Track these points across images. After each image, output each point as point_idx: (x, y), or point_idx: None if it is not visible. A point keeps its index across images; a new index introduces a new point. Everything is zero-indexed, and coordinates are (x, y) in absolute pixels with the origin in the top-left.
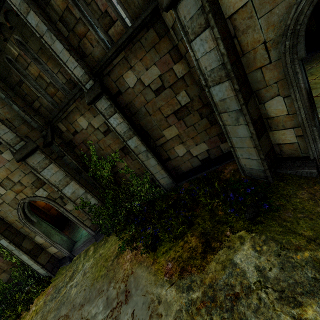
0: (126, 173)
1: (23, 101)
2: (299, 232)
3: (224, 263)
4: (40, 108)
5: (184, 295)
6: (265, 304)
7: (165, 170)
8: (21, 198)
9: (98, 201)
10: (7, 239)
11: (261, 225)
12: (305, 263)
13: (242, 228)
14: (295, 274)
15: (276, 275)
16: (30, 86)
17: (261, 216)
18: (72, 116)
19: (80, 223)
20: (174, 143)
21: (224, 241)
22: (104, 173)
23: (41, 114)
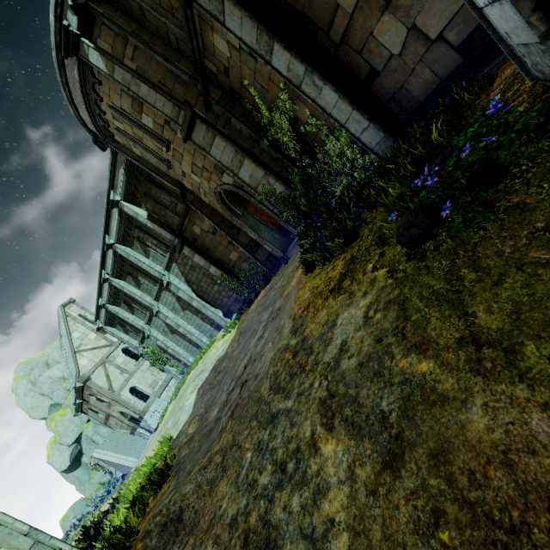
0: (313, 130)
1: (161, 41)
2: (469, 310)
3: (330, 317)
4: (178, 44)
5: (289, 336)
6: (308, 396)
7: (359, 109)
8: (214, 187)
9: (285, 187)
10: (223, 231)
11: (415, 263)
12: (399, 381)
13: (388, 263)
14: (366, 387)
15: (346, 370)
16: (149, 9)
17: (435, 241)
18: (207, 40)
19: (278, 218)
20: (369, 19)
21: (355, 281)
22: (283, 137)
23: (186, 55)
